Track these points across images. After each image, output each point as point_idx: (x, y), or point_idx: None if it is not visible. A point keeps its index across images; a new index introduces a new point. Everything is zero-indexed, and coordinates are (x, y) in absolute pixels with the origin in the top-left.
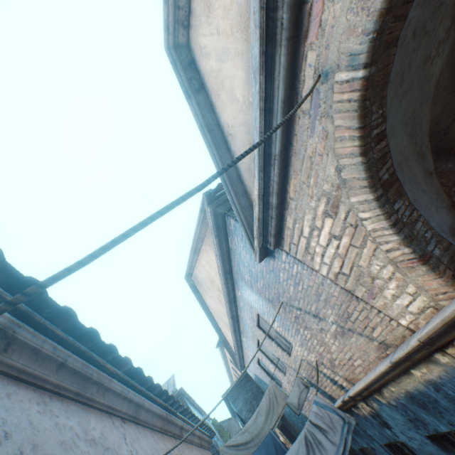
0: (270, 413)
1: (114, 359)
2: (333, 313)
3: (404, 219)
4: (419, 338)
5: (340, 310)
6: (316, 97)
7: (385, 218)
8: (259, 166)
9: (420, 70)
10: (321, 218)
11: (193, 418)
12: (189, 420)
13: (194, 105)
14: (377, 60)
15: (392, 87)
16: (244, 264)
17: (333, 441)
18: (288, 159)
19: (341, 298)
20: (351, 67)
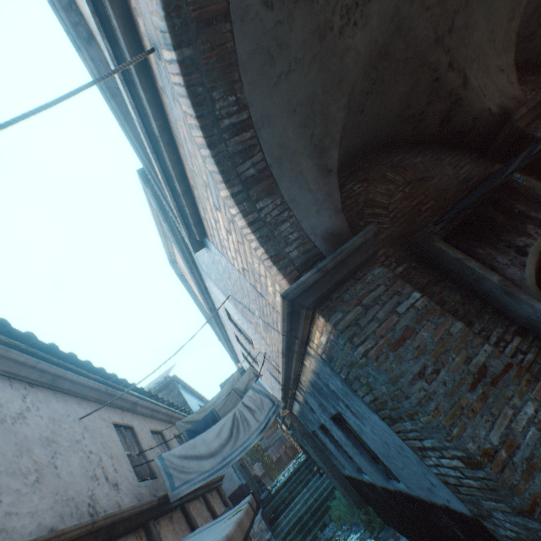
0: (230, 398)
1: (9, 332)
2: (256, 308)
3: (269, 219)
4: (280, 331)
5: (258, 305)
6: (163, 75)
7: (243, 217)
8: (148, 146)
9: (315, 44)
10: (215, 211)
11: (155, 397)
12: (151, 399)
13: (88, 61)
14: (193, 40)
15: (251, 68)
16: (198, 254)
17: (258, 419)
18: (175, 142)
19: (254, 294)
20: (167, 46)
